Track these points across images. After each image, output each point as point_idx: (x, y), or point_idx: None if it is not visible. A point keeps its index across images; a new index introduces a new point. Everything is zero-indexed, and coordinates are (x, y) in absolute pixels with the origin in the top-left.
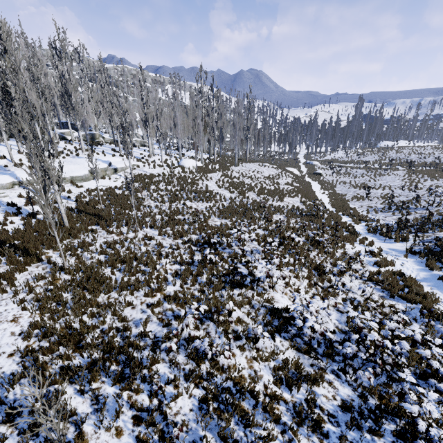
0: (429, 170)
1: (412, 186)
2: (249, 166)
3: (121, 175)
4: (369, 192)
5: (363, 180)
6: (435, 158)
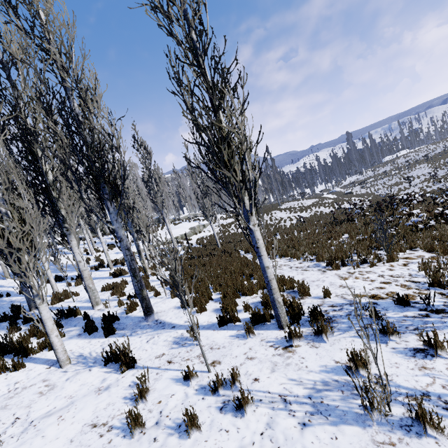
0: (446, 155)
1: (442, 167)
2: (290, 203)
3: (209, 228)
4: (410, 181)
5: (394, 181)
6: (443, 148)
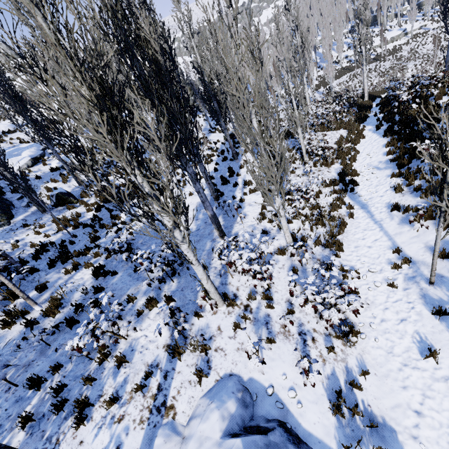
0: None
1: None
2: None
3: (408, 36)
4: None
5: None
6: None
